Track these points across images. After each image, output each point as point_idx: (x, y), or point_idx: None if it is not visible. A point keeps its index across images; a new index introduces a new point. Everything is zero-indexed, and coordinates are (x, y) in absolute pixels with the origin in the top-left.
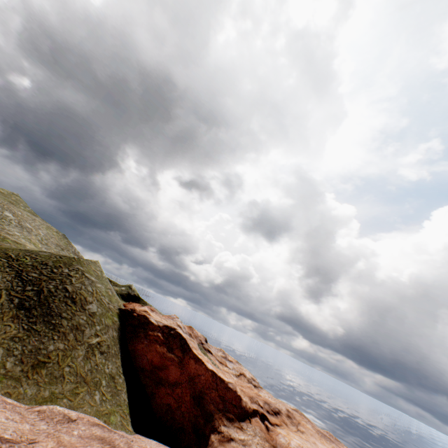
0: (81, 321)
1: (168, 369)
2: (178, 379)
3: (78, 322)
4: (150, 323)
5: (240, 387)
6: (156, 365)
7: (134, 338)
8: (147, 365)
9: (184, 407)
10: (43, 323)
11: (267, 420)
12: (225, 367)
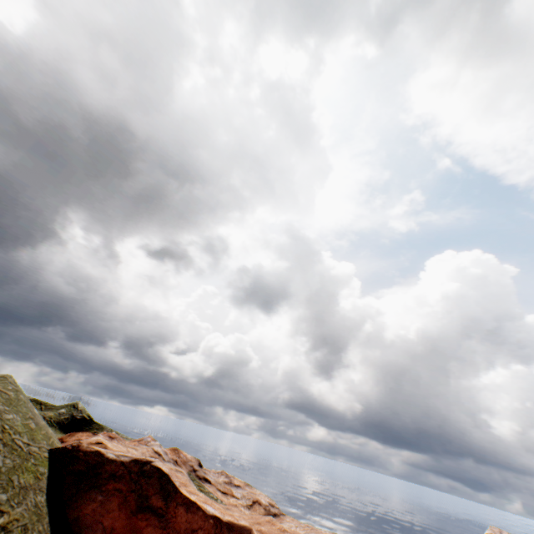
0: None
1: None
2: None
3: None
4: (108, 461)
5: (257, 527)
6: (120, 533)
7: (79, 496)
8: None
9: None
10: None
11: None
12: (232, 499)
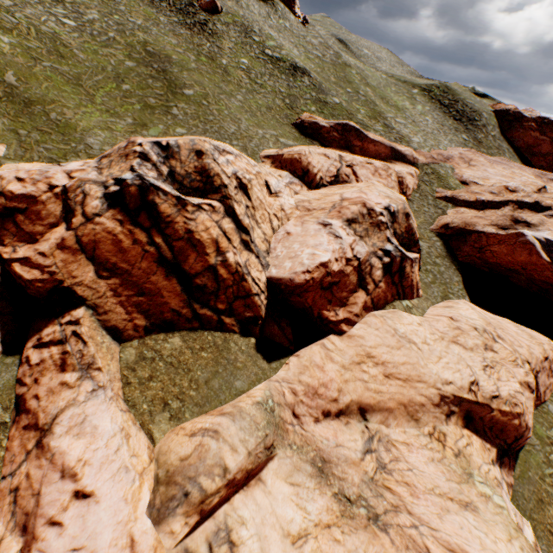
0: (483, 122)
1: (539, 147)
2: (549, 152)
3: (483, 123)
4: (523, 117)
5: None
6: (529, 145)
7: (510, 130)
8: (522, 146)
9: (552, 167)
10: (469, 126)
11: None
12: None
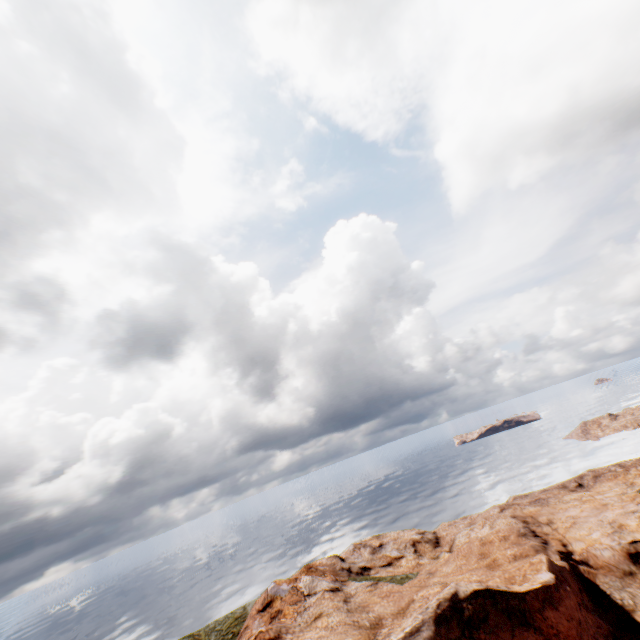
0: None
1: None
2: None
3: None
4: None
5: (504, 557)
6: None
7: None
8: None
9: None
10: None
11: (567, 553)
12: (403, 562)
